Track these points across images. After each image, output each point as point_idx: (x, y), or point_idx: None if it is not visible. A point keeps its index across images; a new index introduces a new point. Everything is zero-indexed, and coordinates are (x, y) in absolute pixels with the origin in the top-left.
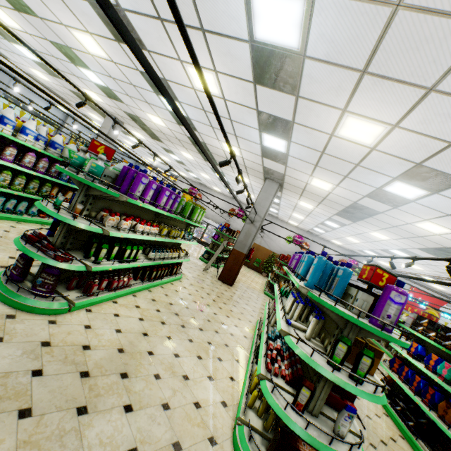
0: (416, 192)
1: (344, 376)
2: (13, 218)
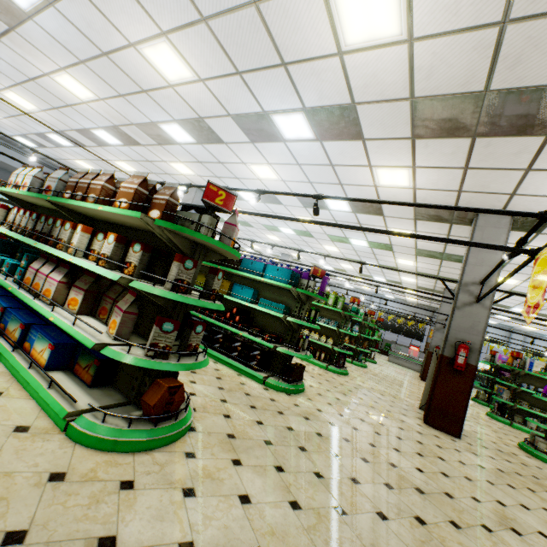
0: (283, 120)
1: None
2: None
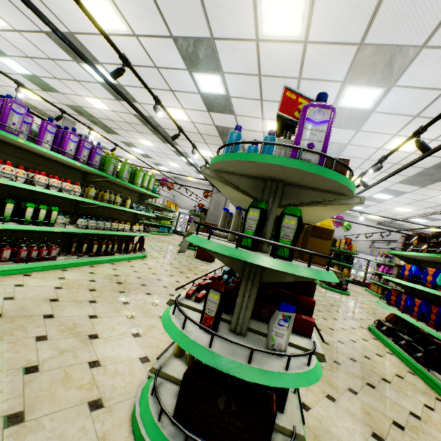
0: (372, 95)
1: (260, 254)
2: None
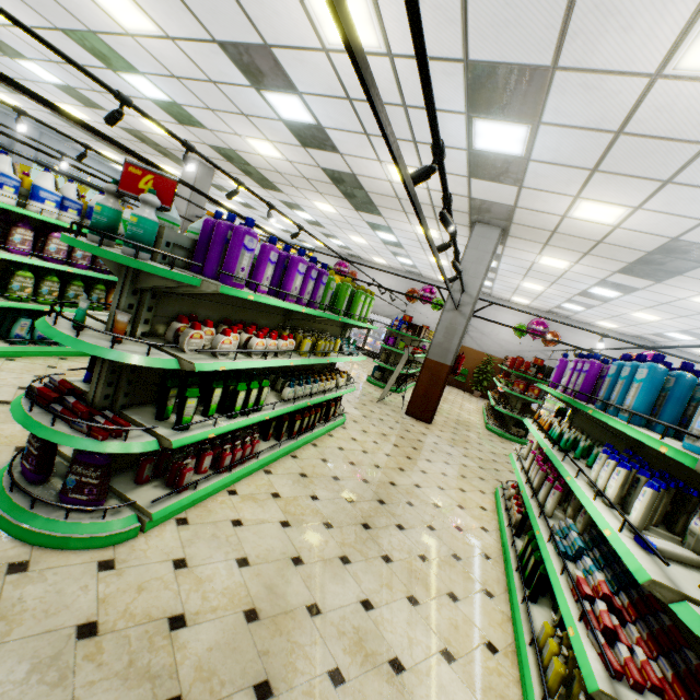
0: None
1: None
2: (51, 351)
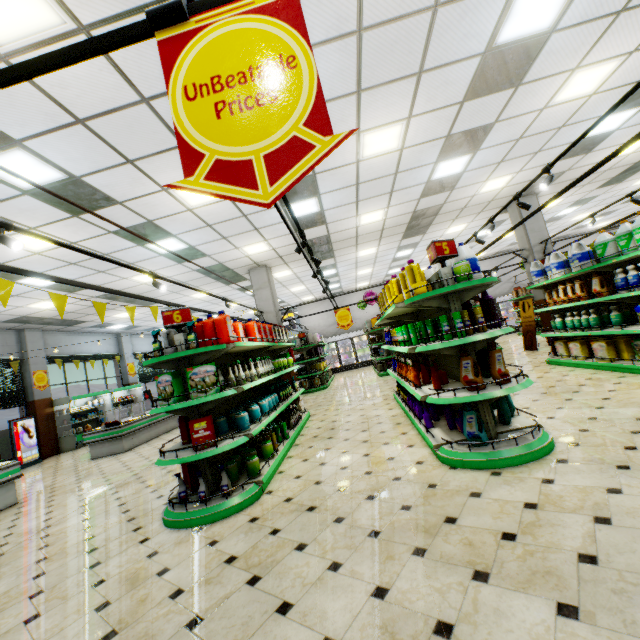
0: None
1: None
2: None
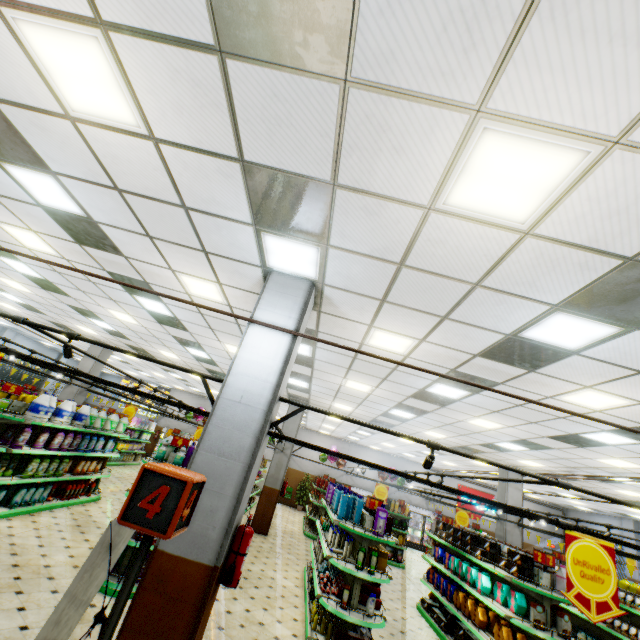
0: (410, 415)
1: (364, 572)
2: (27, 510)
